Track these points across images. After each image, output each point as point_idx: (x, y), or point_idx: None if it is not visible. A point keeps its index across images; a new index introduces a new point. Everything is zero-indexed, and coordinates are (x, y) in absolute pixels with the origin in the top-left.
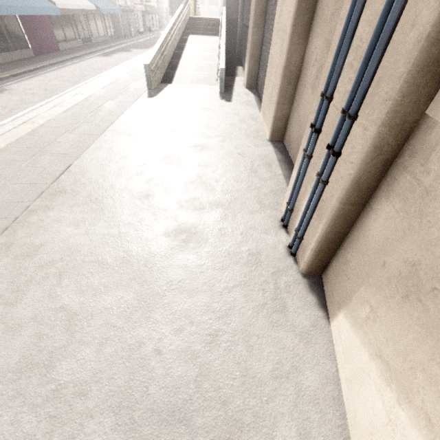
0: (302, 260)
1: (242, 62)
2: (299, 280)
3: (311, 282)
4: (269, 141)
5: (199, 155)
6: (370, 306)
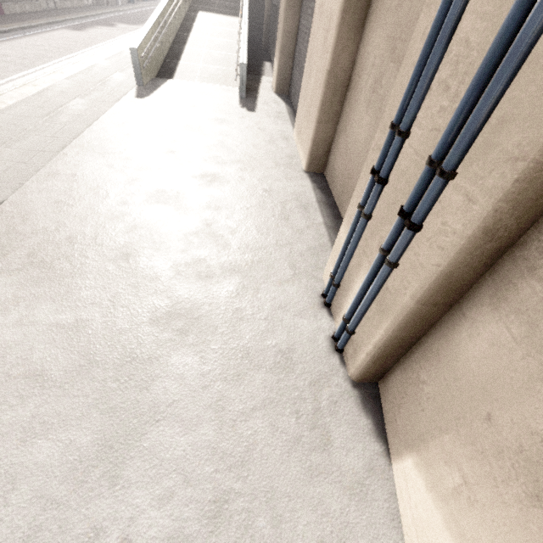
0: (352, 362)
1: (270, 56)
2: (348, 393)
3: (364, 395)
4: (306, 172)
5: (208, 190)
6: (463, 475)
